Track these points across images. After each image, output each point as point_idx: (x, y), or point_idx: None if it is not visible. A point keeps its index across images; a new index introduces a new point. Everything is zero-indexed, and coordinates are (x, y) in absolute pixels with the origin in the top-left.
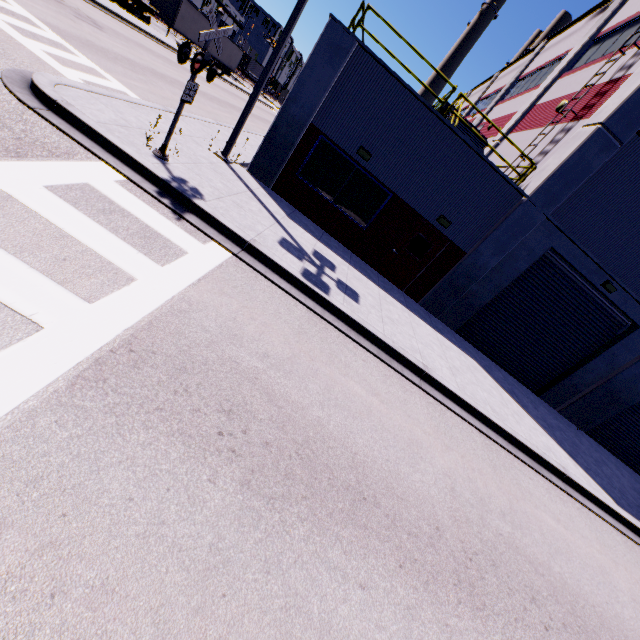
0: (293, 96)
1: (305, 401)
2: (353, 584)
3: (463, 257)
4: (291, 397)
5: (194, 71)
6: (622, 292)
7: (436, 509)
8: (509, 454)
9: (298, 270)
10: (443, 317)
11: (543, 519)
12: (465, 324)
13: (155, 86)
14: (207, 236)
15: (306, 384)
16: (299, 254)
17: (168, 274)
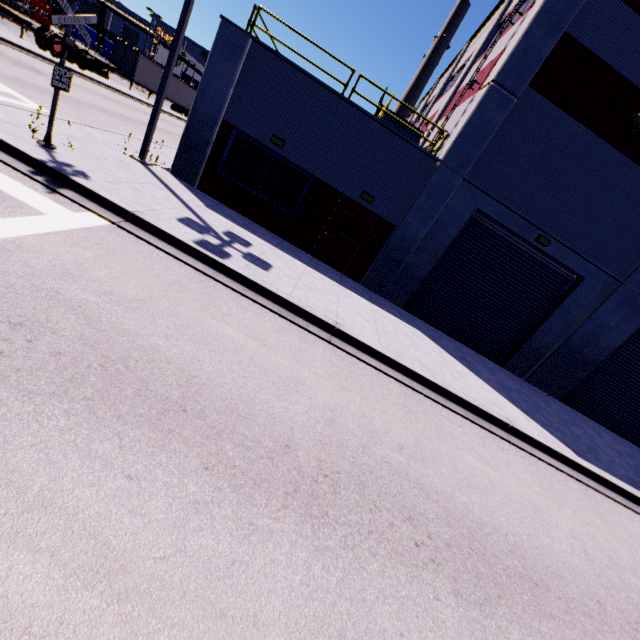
0: (201, 96)
1: (144, 331)
2: (117, 474)
3: (393, 230)
4: (124, 326)
5: (56, 55)
6: (557, 244)
7: (295, 431)
8: (437, 405)
9: (192, 239)
10: (388, 295)
11: (462, 458)
12: (413, 300)
13: (88, 114)
14: (84, 208)
15: (155, 320)
16: (203, 230)
17: (4, 224)
